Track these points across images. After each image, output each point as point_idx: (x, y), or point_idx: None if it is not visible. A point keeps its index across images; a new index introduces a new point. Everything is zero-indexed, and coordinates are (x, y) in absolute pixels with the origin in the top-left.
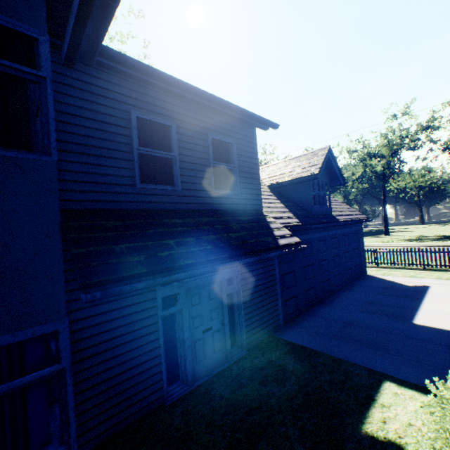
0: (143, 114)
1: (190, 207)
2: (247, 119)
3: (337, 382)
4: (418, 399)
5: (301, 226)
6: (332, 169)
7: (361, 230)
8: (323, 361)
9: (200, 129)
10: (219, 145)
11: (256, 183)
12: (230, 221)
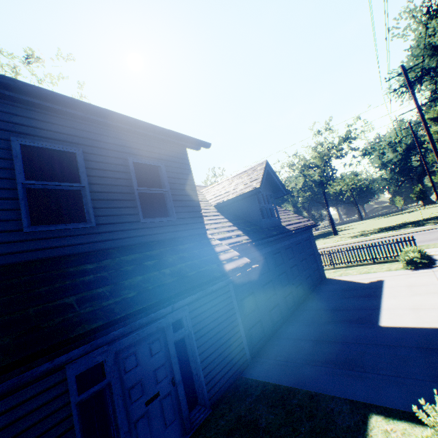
0: (30, 141)
1: (112, 245)
2: (174, 139)
3: (319, 432)
4: (411, 435)
5: (252, 242)
6: (273, 182)
7: (312, 236)
8: (299, 401)
9: (117, 154)
10: (146, 170)
11: (195, 205)
12: (165, 252)
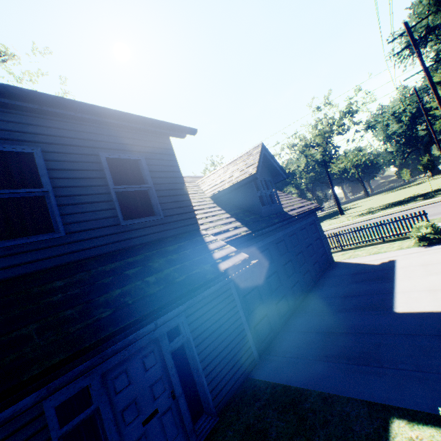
0: None
1: (88, 254)
2: (154, 128)
3: None
4: None
5: (252, 233)
6: (271, 166)
7: (317, 219)
8: (312, 404)
9: (85, 150)
10: (125, 165)
11: (184, 200)
12: (151, 257)
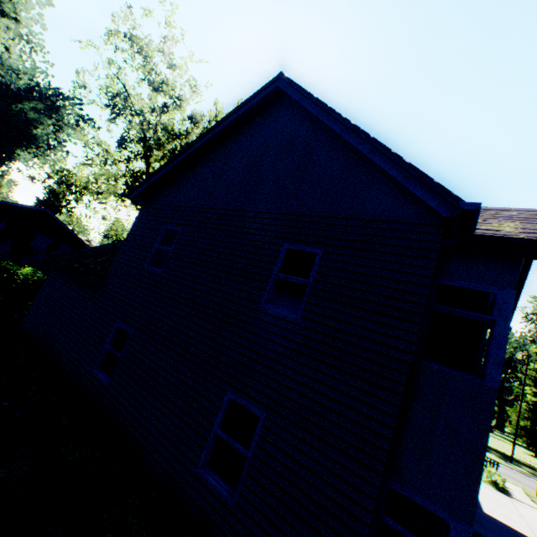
0: None
1: None
2: None
3: None
4: None
5: None
6: None
7: None
8: None
9: None
10: None
11: None
12: None
